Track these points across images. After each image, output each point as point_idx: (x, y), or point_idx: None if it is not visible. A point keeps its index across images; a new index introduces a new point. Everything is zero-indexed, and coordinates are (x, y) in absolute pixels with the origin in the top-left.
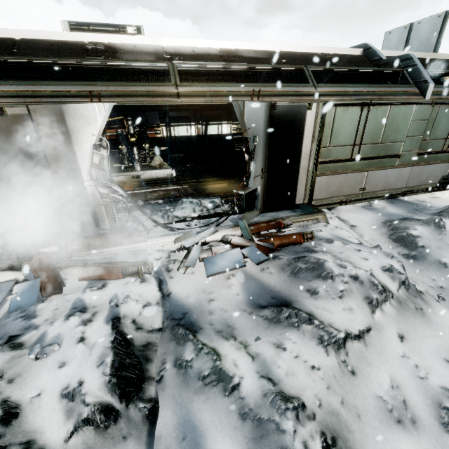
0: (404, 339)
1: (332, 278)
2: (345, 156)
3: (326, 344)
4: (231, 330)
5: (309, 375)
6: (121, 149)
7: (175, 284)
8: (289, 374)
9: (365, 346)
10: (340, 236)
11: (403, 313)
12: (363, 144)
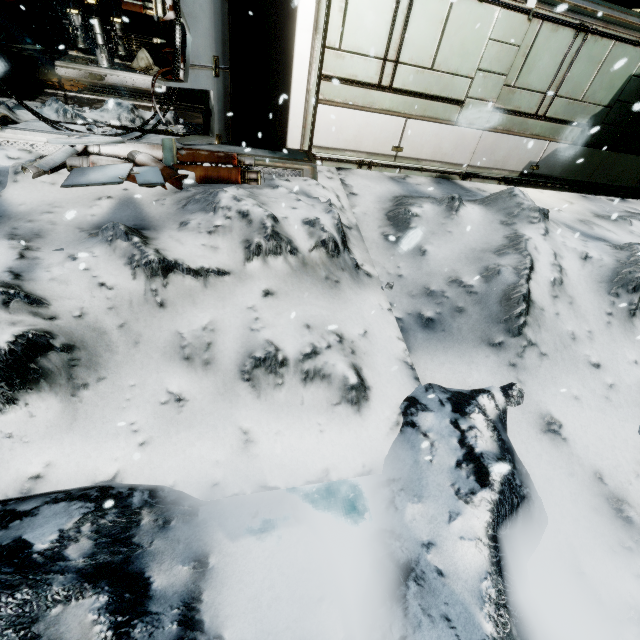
0: (271, 297)
1: (215, 210)
2: (369, 77)
3: (135, 265)
4: (35, 237)
5: (91, 290)
6: (70, 15)
7: (15, 189)
8: (56, 281)
9: (204, 287)
10: (310, 192)
11: (301, 276)
12: (402, 63)
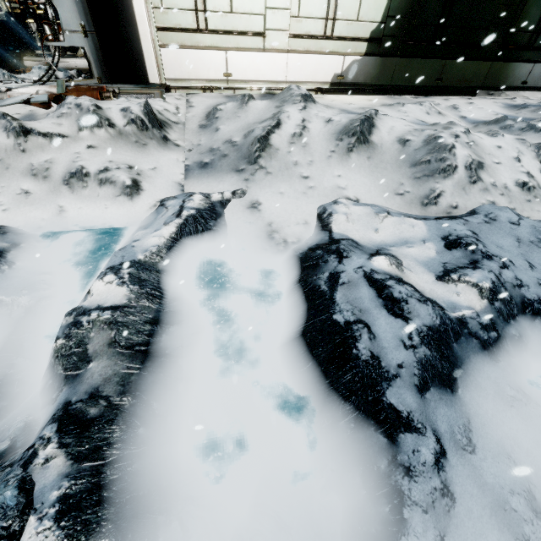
0: (93, 149)
1: (63, 105)
2: (189, 24)
3: (8, 130)
4: None
5: None
6: (28, 24)
7: None
8: None
9: (50, 143)
10: (151, 103)
11: (117, 140)
12: (209, 11)
